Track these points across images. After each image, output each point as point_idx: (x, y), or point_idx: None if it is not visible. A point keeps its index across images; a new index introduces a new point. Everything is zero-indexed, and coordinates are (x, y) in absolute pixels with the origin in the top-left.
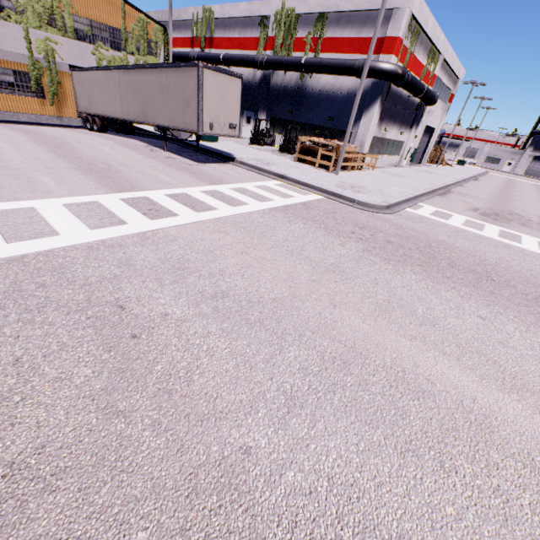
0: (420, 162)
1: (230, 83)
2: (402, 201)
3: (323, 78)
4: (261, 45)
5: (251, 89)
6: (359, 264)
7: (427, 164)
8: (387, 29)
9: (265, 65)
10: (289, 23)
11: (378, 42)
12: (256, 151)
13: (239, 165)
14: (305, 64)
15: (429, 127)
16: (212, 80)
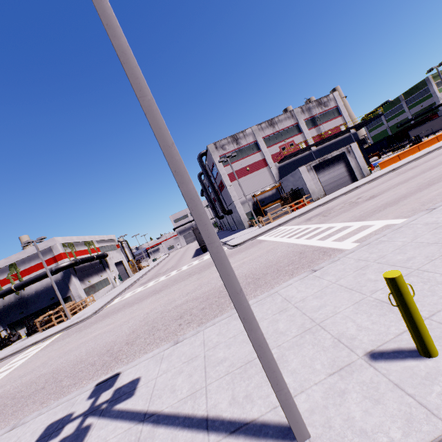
0: (129, 276)
1: None
2: (103, 305)
3: (33, 286)
4: None
5: None
6: (76, 336)
7: (135, 274)
8: (54, 253)
9: None
10: None
11: (53, 258)
12: (9, 348)
13: (0, 361)
14: (16, 287)
15: (119, 261)
16: None
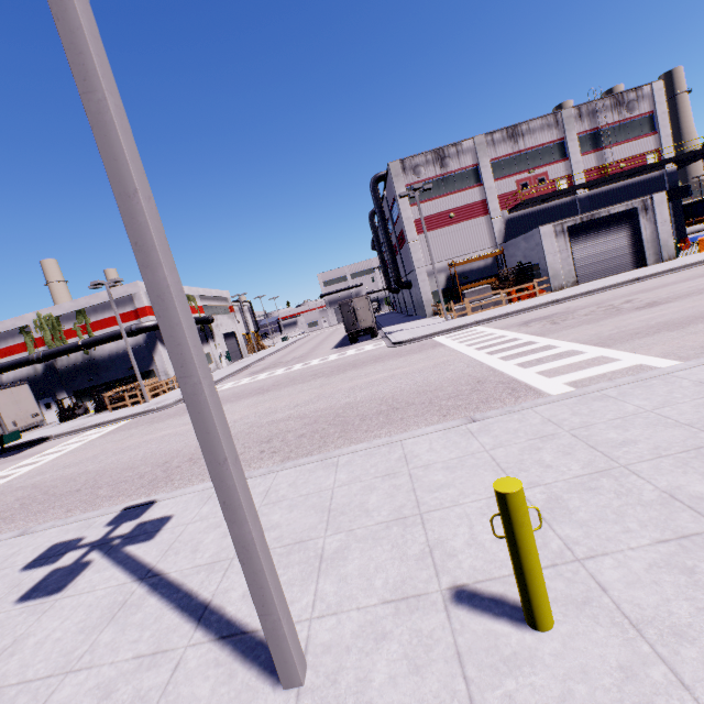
0: (242, 356)
1: (19, 390)
2: None
3: (107, 346)
4: (31, 346)
5: (37, 381)
6: (144, 429)
7: (251, 354)
8: (136, 305)
9: (43, 359)
10: (52, 323)
11: (135, 312)
12: (70, 423)
13: (56, 438)
14: (84, 344)
15: (230, 332)
16: (2, 396)
